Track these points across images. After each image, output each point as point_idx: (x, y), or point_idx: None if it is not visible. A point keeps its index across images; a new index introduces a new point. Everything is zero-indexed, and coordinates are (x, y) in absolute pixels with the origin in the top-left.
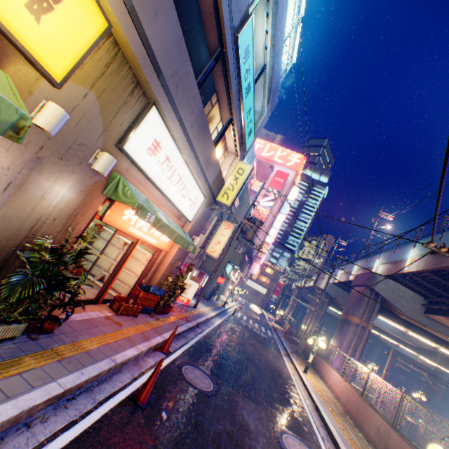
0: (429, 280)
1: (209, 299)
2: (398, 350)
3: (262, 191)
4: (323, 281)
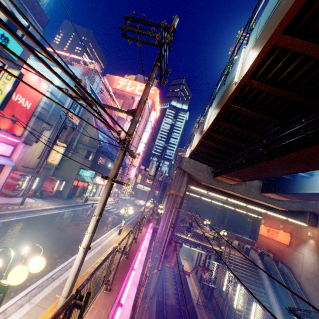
0: (207, 154)
1: (70, 199)
2: (234, 210)
3: (129, 117)
4: (152, 170)
